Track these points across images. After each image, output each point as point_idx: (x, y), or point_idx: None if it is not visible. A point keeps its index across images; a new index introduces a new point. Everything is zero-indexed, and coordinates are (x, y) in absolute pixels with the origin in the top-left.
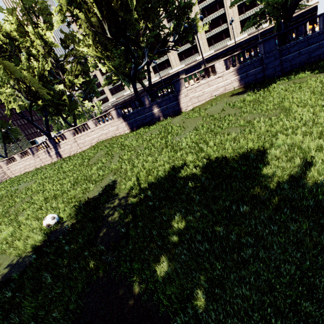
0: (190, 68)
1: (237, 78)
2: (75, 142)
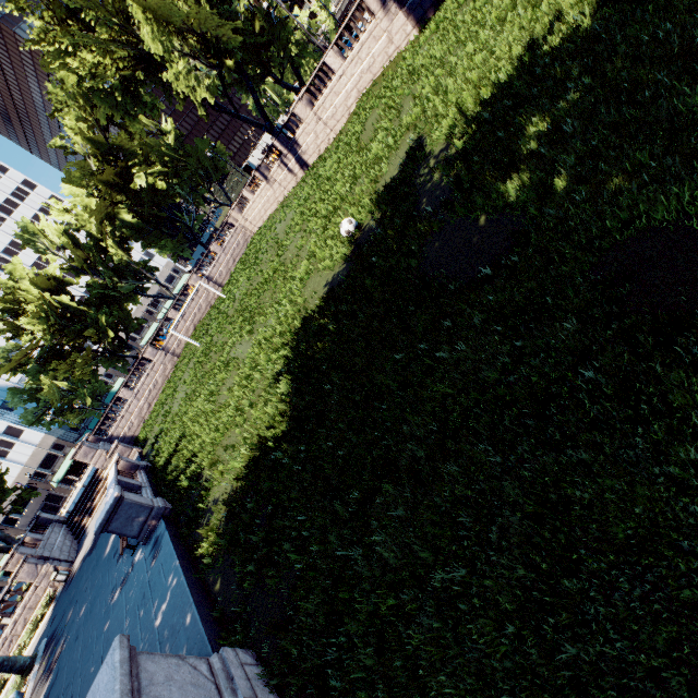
0: None
1: None
2: (318, 120)
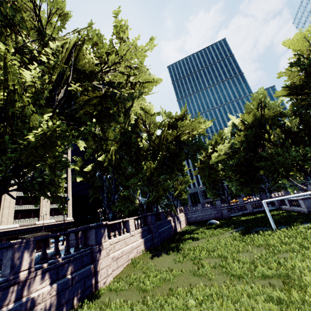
0: None
1: (143, 240)
2: None
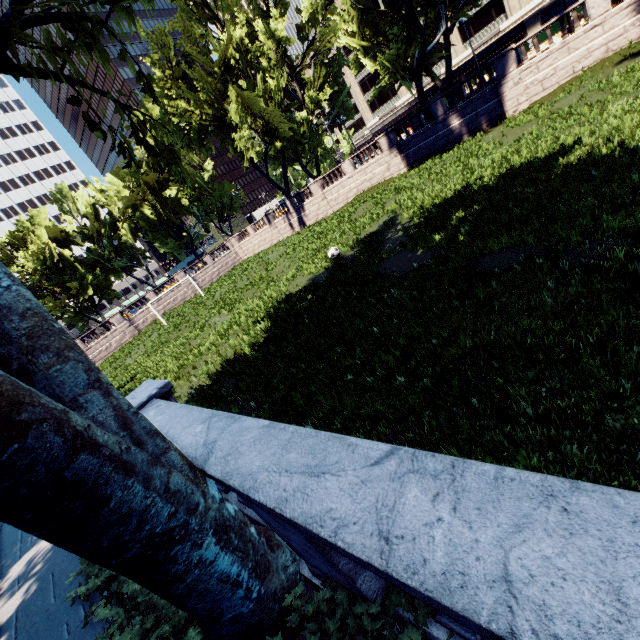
0: (558, 2)
1: (639, 19)
2: (324, 198)
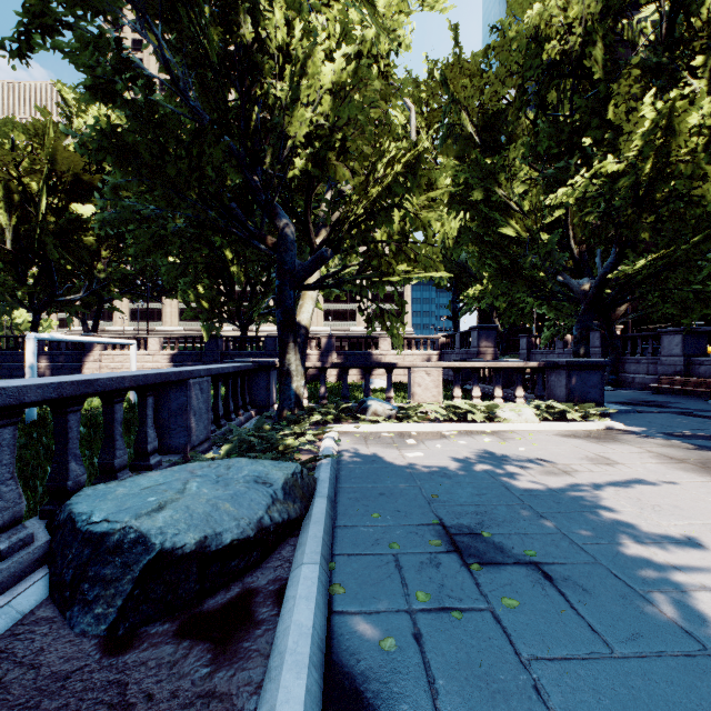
0: None
1: (170, 365)
2: None
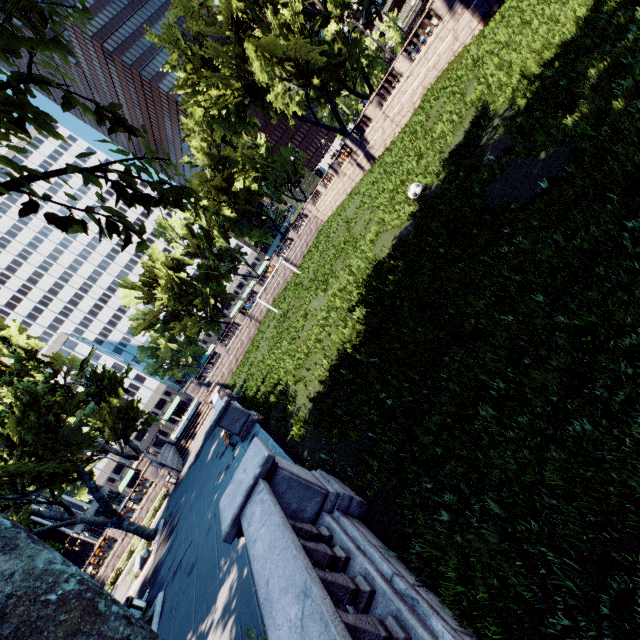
0: None
1: None
2: (385, 118)
